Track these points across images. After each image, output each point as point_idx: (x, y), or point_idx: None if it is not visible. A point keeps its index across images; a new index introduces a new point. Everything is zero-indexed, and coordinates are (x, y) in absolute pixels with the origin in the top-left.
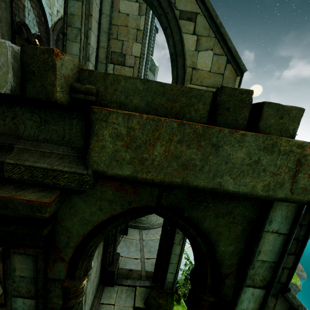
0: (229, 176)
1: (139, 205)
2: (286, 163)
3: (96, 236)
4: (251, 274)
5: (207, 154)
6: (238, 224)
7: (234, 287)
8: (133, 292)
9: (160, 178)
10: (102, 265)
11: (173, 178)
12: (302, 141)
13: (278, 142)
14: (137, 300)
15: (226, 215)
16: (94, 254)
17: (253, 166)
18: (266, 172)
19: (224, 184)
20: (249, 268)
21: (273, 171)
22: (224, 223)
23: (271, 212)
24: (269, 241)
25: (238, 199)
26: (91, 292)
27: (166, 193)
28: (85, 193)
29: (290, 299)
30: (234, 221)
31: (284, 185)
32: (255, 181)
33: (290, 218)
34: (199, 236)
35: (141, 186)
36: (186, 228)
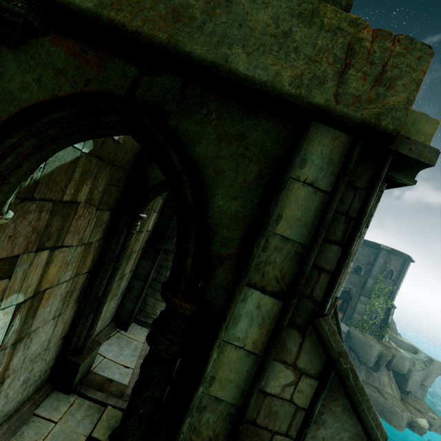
0: (243, 48)
1: (100, 89)
2: (332, 48)
3: (19, 129)
4: (260, 262)
5: (214, 4)
6: (252, 162)
7: (229, 289)
8: (99, 413)
9: (136, 25)
10: (64, 348)
11: (155, 29)
12: (357, 17)
13: (321, 10)
14: (99, 426)
15: (235, 140)
16: (14, 187)
17: (280, 40)
18: (299, 55)
19: (232, 60)
20: (257, 243)
21: (310, 55)
22: (229, 154)
23: (306, 145)
24: (298, 200)
25: (257, 116)
26: (22, 378)
27: (147, 79)
28: (25, 48)
29: (326, 335)
30: (247, 154)
31: (326, 84)
32: (281, 65)
33: (336, 163)
34: (188, 177)
35: (111, 58)
36: (168, 150)
